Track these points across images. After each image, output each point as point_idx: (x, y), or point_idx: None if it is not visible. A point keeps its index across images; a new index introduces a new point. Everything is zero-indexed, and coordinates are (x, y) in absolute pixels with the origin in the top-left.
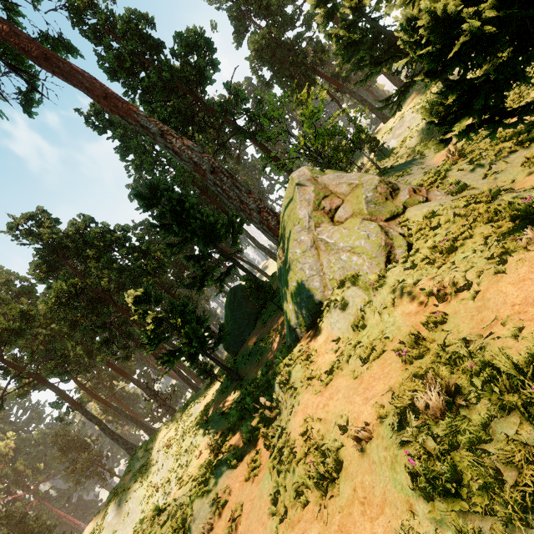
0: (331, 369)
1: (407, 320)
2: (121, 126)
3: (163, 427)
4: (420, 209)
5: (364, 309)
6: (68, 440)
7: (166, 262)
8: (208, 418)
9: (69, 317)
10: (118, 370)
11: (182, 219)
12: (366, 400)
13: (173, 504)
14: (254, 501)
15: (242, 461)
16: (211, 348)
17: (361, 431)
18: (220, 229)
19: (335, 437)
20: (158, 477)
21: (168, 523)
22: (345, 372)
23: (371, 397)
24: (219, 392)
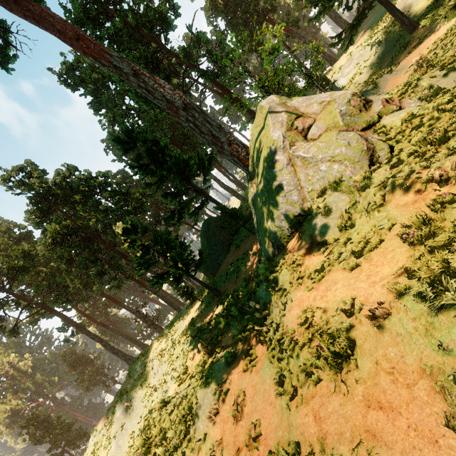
0: (322, 267)
1: (404, 210)
2: (91, 82)
3: (154, 341)
4: (396, 116)
5: (349, 211)
6: (75, 358)
7: (145, 202)
8: (196, 328)
9: (65, 256)
10: (111, 299)
11: (157, 159)
12: (374, 284)
13: (177, 396)
14: (257, 386)
15: (236, 357)
16: (193, 270)
17: (379, 309)
18: (193, 166)
19: (342, 321)
20: (155, 380)
21: (175, 411)
22: (338, 267)
23: (380, 280)
24: (203, 307)
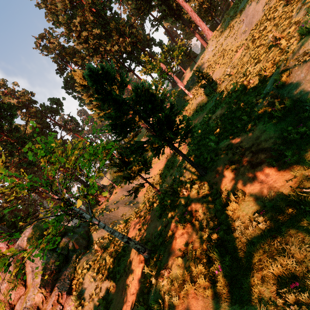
0: None
1: None
2: None
3: None
4: None
5: None
6: None
7: None
8: None
9: None
10: None
11: None
12: None
13: None
14: None
15: None
16: None
17: None
18: None
19: None
20: None
21: None
22: None
23: None
24: None
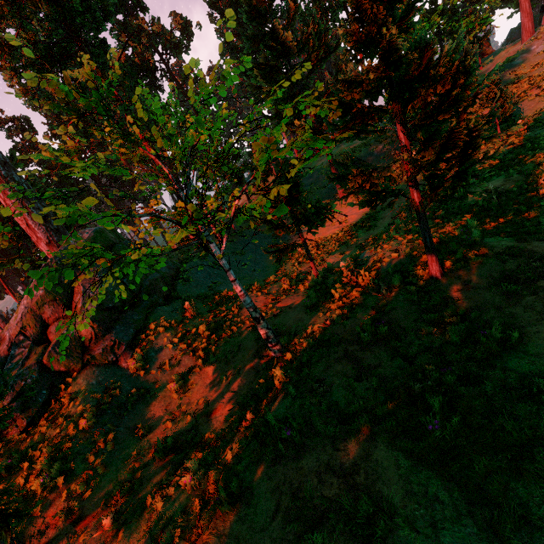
0: None
1: None
2: None
3: None
4: (86, 378)
5: None
6: None
7: None
8: None
9: None
10: None
11: None
12: None
13: None
14: None
15: None
16: None
17: None
18: None
19: None
20: None
21: None
22: None
23: None
24: None
